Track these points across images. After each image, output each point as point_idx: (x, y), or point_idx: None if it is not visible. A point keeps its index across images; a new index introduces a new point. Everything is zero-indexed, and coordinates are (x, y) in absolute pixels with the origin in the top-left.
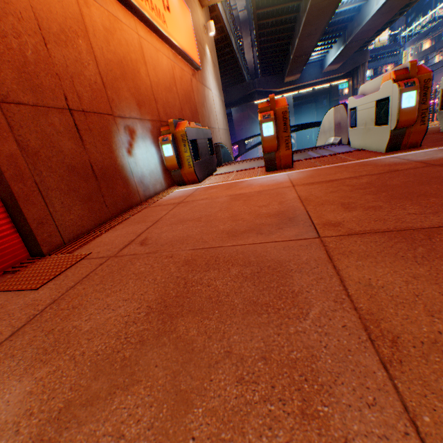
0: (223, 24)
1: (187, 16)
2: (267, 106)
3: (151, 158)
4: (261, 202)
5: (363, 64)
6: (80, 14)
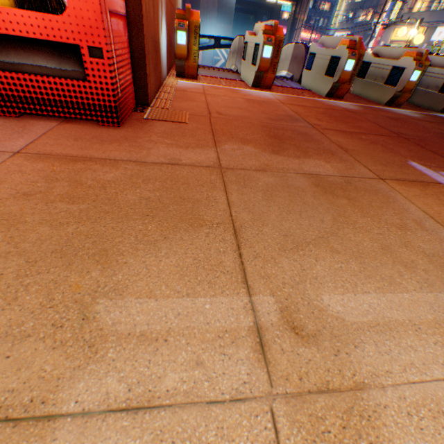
0: None
1: None
2: (271, 31)
3: (165, 41)
4: (271, 108)
5: None
6: None
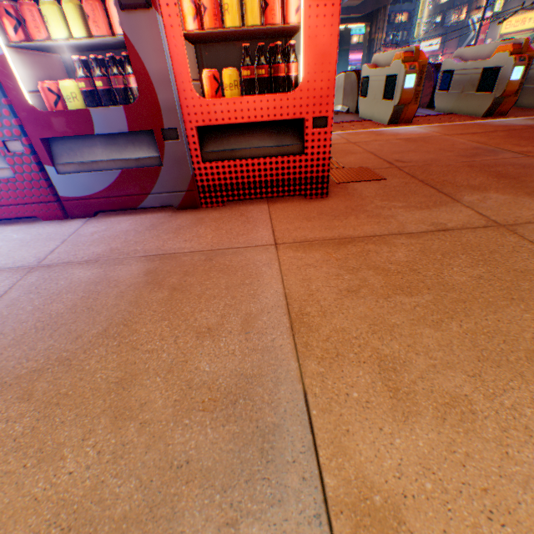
0: None
1: None
2: (411, 57)
3: None
4: (443, 144)
5: (385, 7)
6: None
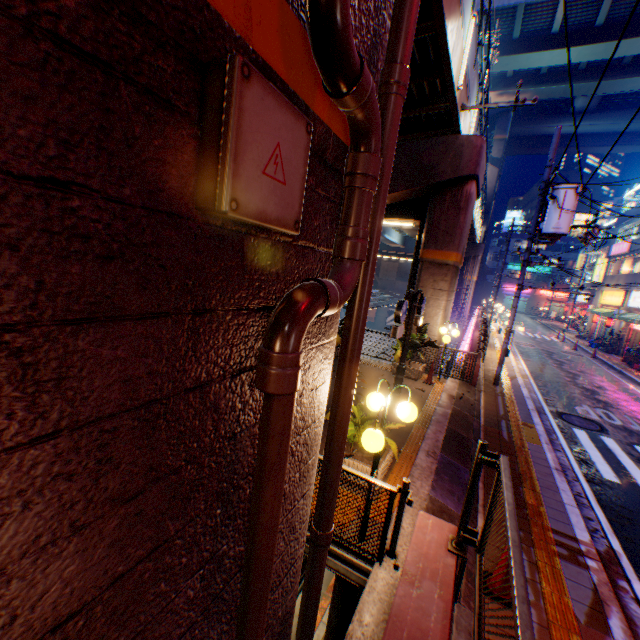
0: None
1: None
2: None
3: None
4: None
5: (475, 257)
6: None
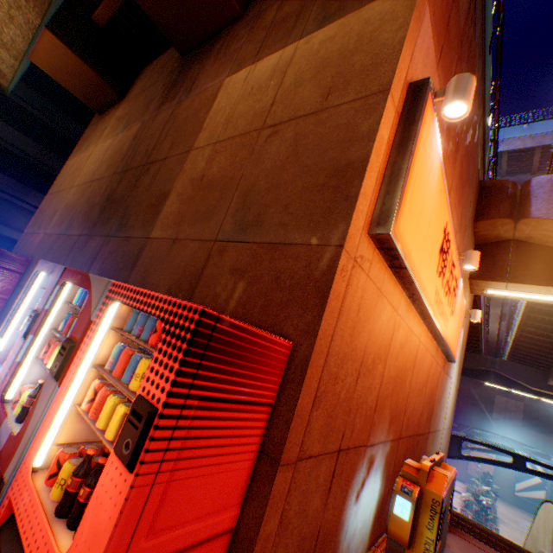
0: (477, 298)
1: (461, 310)
2: None
3: (370, 499)
4: None
5: None
6: (390, 337)
